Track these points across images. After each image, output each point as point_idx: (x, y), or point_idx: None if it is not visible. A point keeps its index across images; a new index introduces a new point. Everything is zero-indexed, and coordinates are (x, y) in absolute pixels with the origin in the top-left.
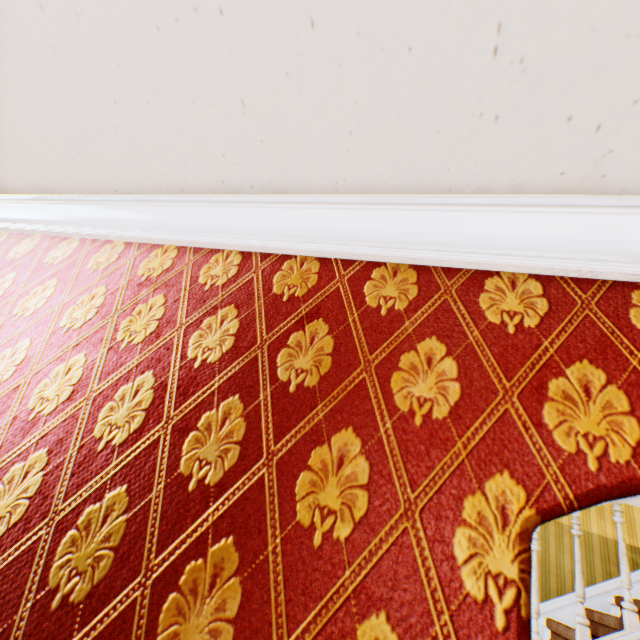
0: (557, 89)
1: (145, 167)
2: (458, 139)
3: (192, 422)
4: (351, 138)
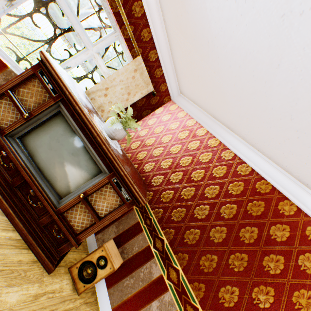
0: None
1: (279, 160)
2: None
3: (267, 253)
4: None
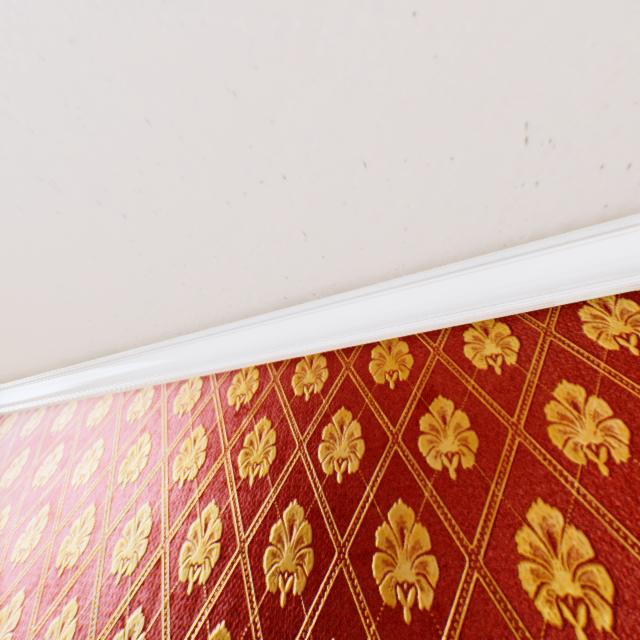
0: (585, 151)
1: (210, 306)
2: (505, 207)
3: (367, 543)
4: (406, 232)
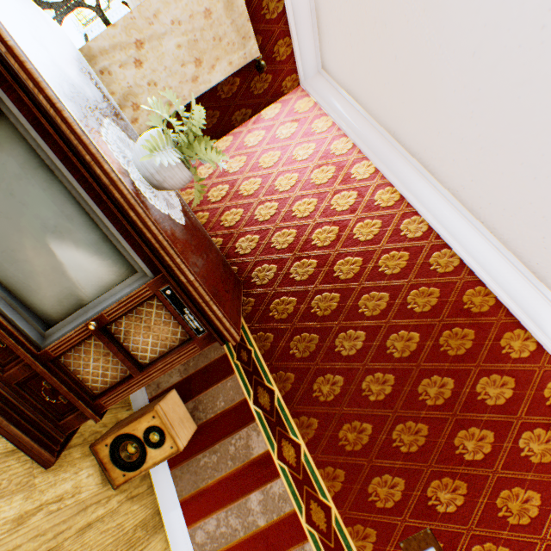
0: None
1: (527, 250)
2: None
3: (465, 425)
4: None
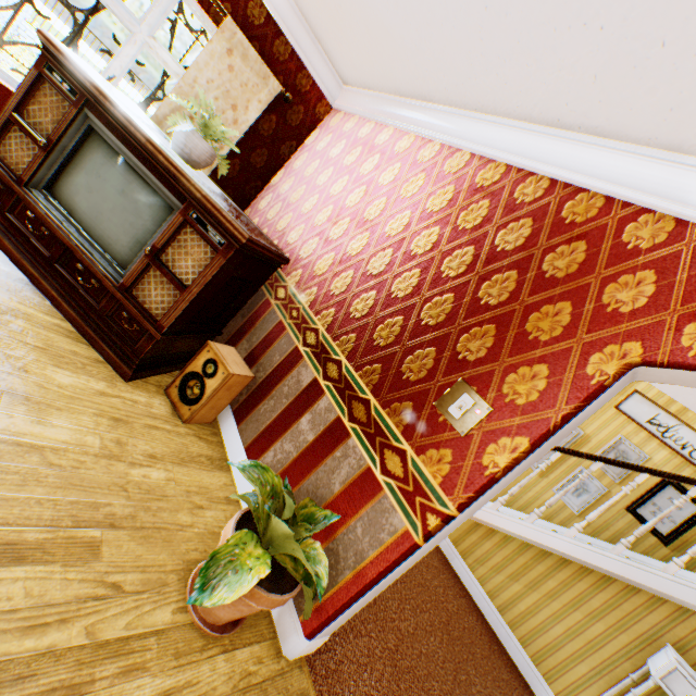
0: None
1: (504, 100)
2: None
3: (488, 277)
4: (670, 113)
